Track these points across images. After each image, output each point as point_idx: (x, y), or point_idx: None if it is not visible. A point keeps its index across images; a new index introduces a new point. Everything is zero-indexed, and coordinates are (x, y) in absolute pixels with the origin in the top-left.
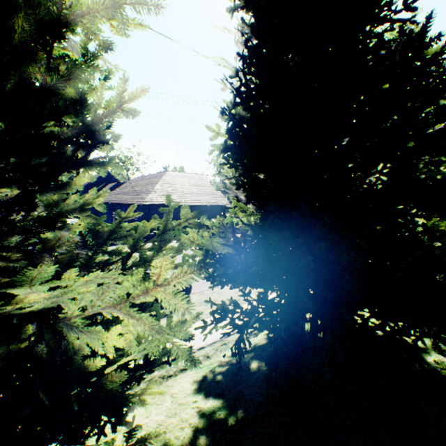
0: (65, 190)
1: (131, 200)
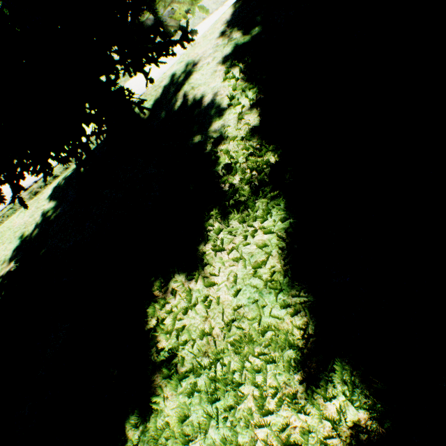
0: None
1: None
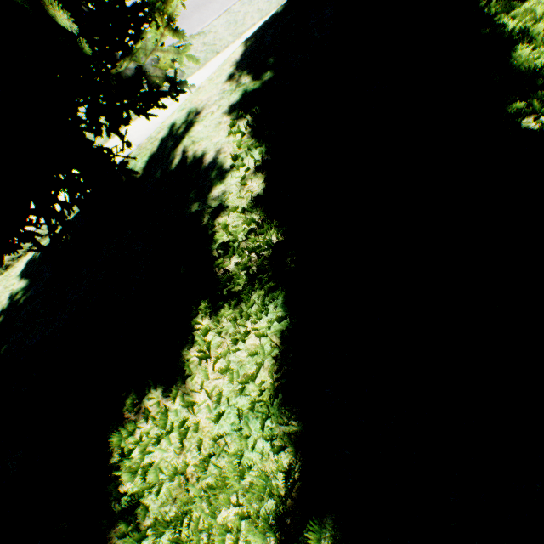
0: None
1: None
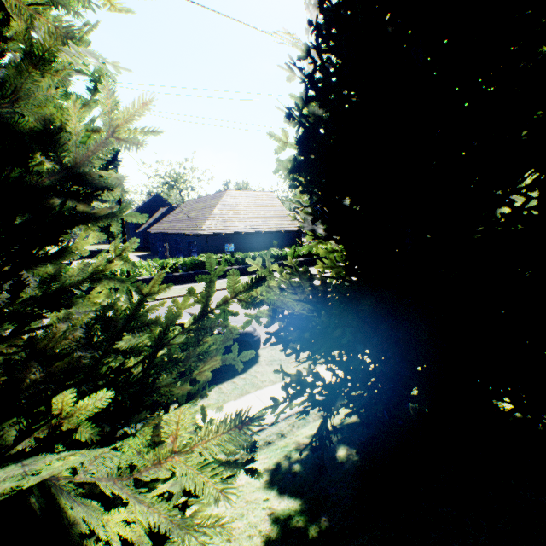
0: (63, 258)
1: (185, 229)
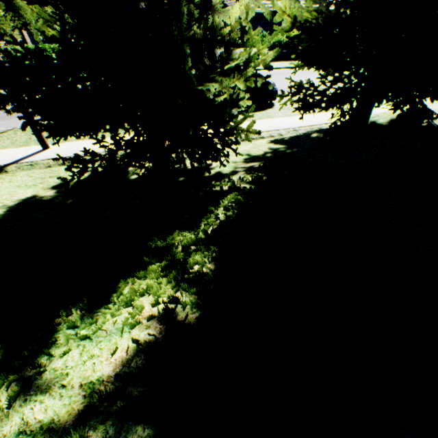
0: None
1: None
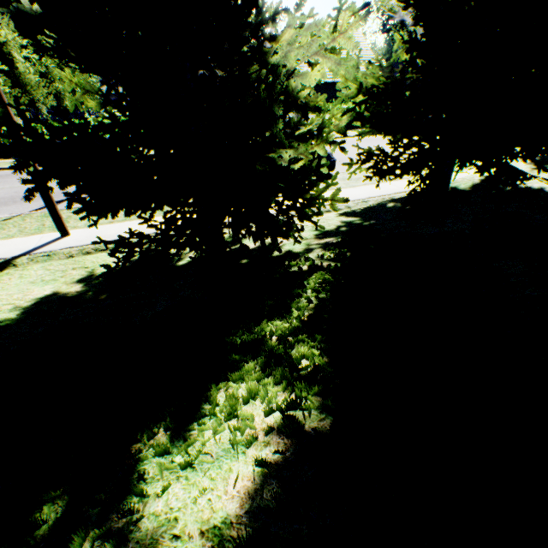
0: None
1: None
